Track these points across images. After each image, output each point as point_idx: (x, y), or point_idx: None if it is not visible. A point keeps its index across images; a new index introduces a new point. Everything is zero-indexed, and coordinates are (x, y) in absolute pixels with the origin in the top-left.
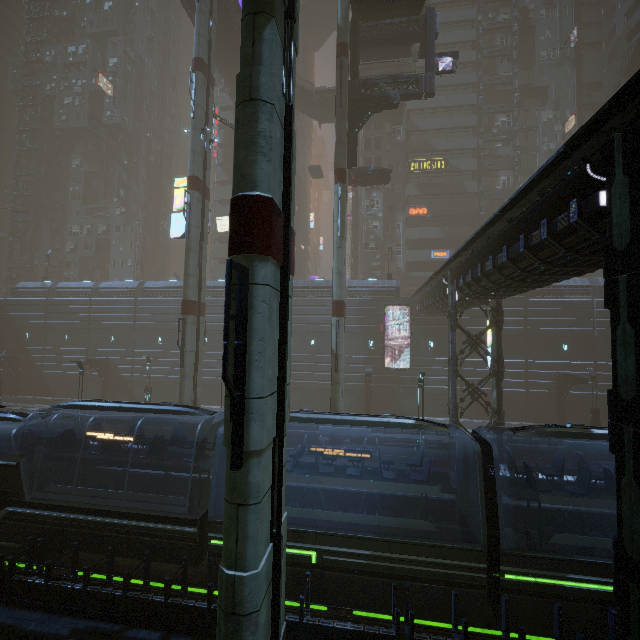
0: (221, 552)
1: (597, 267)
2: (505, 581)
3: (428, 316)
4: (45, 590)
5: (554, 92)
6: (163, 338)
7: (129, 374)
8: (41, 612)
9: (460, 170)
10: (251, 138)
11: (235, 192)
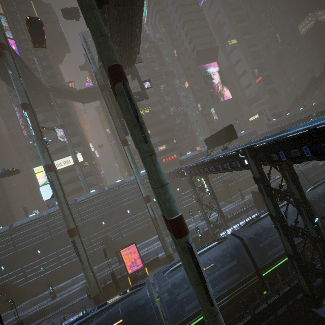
0: None
1: None
2: (263, 276)
3: (172, 178)
4: None
5: (176, 73)
6: (41, 250)
7: (25, 283)
8: None
9: (156, 111)
10: (168, 198)
11: (170, 217)
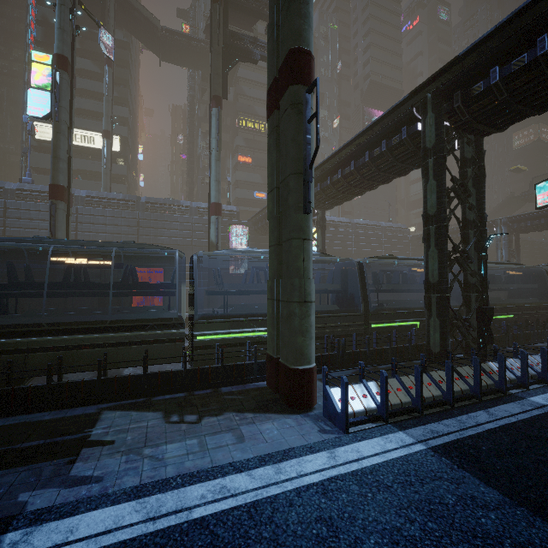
0: (206, 345)
1: (396, 176)
2: (371, 329)
3: (261, 235)
4: (48, 390)
5: (328, 99)
6: None
7: None
8: (45, 412)
9: None
10: (305, 14)
11: (294, 45)
